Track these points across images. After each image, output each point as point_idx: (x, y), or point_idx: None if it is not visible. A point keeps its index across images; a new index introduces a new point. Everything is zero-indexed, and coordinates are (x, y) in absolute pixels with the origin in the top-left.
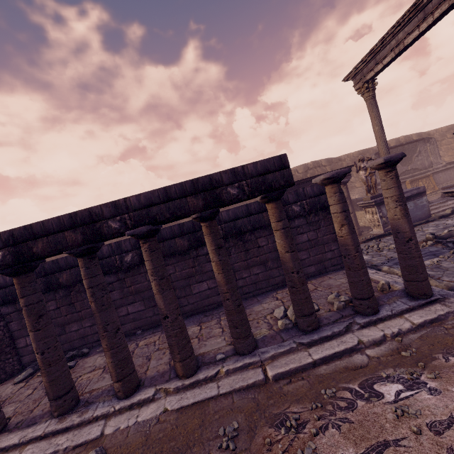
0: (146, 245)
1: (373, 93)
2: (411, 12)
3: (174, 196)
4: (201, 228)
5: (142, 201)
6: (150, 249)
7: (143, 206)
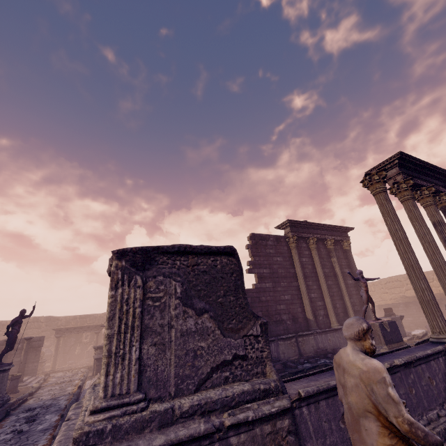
0: None
1: None
2: None
3: None
4: None
5: None
6: None
7: None
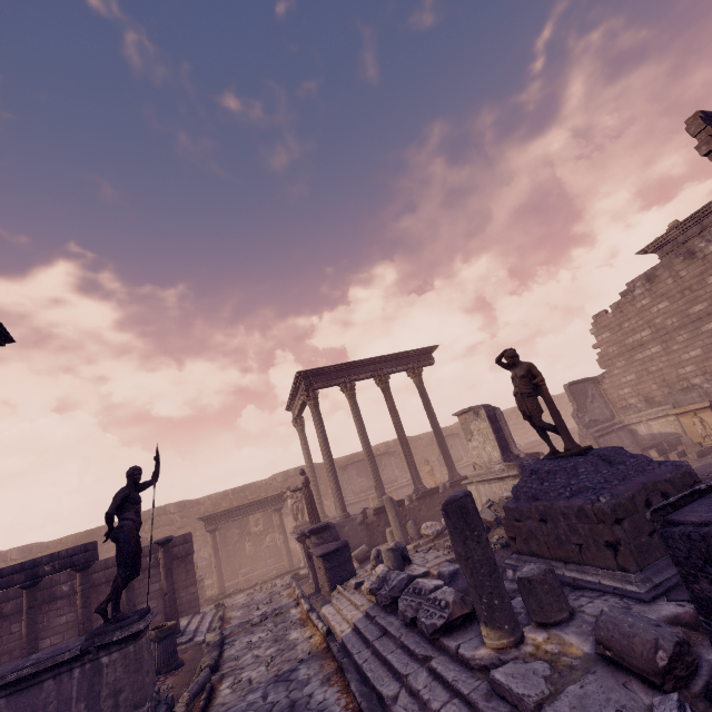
0: None
1: (301, 427)
2: (295, 389)
3: (6, 574)
4: (58, 583)
5: None
6: None
7: None
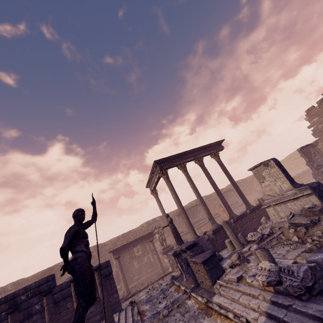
0: None
1: (156, 194)
2: (152, 173)
3: None
4: (32, 304)
5: None
6: None
7: None
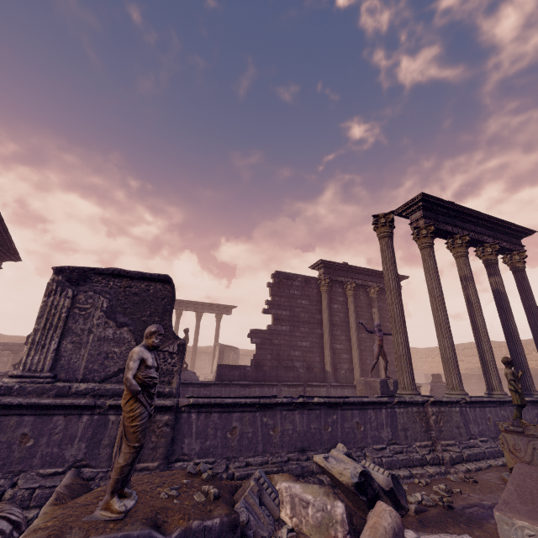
0: None
1: None
2: None
3: None
4: (3, 356)
5: None
6: None
7: None
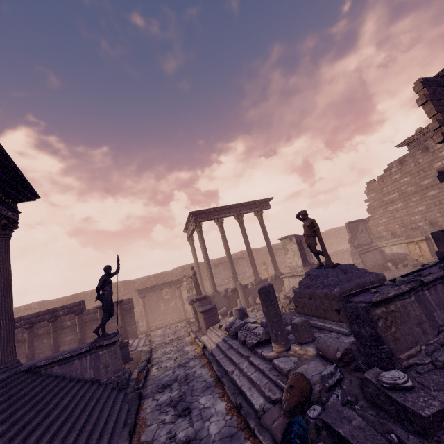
0: (28, 331)
1: (192, 242)
2: (189, 221)
3: (41, 315)
4: (65, 320)
5: (30, 317)
6: (29, 332)
7: (29, 318)
